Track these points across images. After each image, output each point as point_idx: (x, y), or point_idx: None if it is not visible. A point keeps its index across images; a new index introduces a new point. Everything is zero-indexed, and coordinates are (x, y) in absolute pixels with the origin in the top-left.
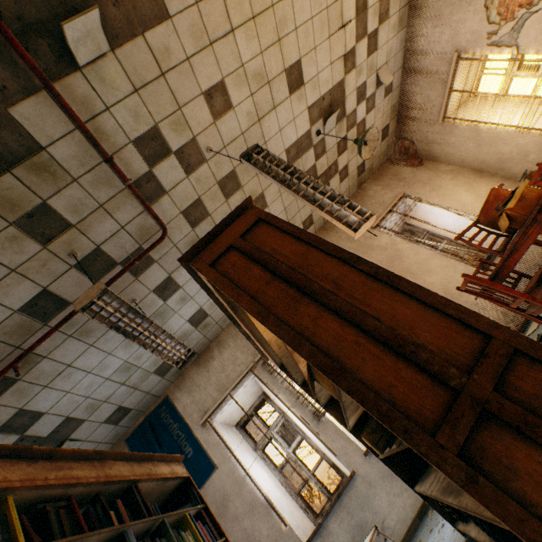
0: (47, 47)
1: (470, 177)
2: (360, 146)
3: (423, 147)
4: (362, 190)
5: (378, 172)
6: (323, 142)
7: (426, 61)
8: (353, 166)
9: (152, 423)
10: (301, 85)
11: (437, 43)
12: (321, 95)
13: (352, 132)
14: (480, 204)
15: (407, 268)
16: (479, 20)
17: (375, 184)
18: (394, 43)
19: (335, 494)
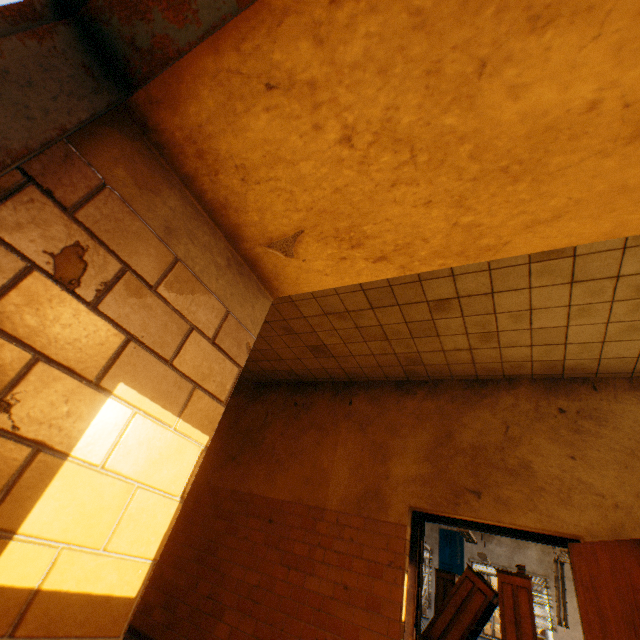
0: None
1: None
2: None
3: None
4: None
5: None
6: None
7: None
8: None
9: (451, 534)
10: None
11: None
12: None
13: None
14: None
15: None
16: None
17: None
18: None
19: (495, 638)
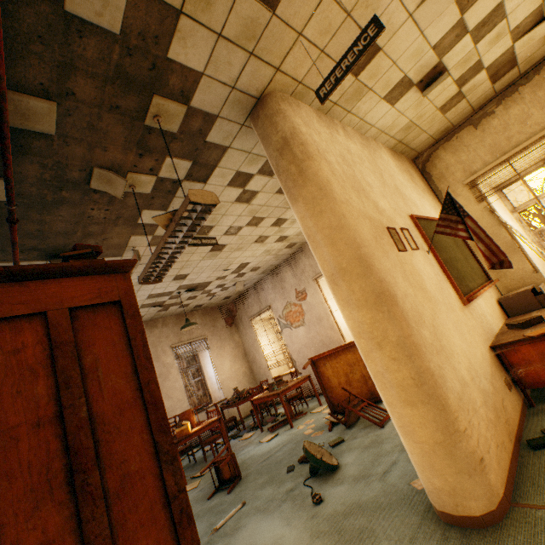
0: (38, 253)
1: (240, 354)
2: (183, 327)
3: (238, 319)
4: (192, 314)
5: (210, 309)
6: (181, 295)
7: (262, 293)
8: (194, 304)
9: None
10: (183, 279)
11: (269, 294)
12: (193, 283)
13: (204, 295)
14: (228, 374)
15: (163, 387)
16: (281, 308)
17: (201, 317)
18: (255, 276)
19: None
